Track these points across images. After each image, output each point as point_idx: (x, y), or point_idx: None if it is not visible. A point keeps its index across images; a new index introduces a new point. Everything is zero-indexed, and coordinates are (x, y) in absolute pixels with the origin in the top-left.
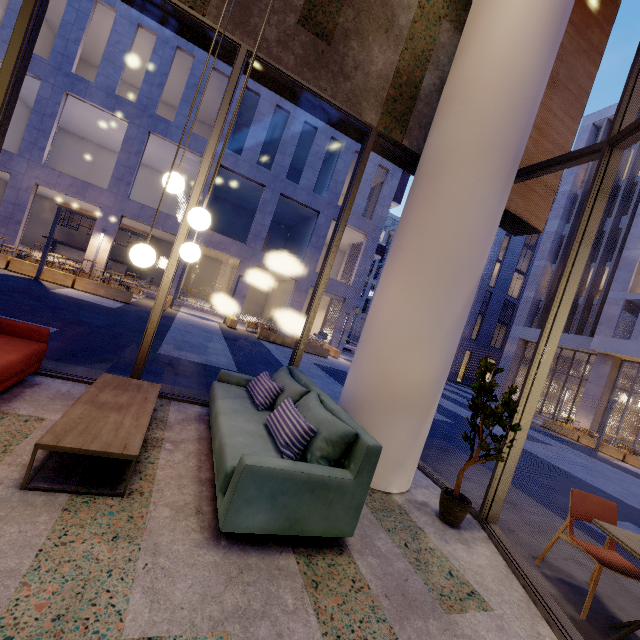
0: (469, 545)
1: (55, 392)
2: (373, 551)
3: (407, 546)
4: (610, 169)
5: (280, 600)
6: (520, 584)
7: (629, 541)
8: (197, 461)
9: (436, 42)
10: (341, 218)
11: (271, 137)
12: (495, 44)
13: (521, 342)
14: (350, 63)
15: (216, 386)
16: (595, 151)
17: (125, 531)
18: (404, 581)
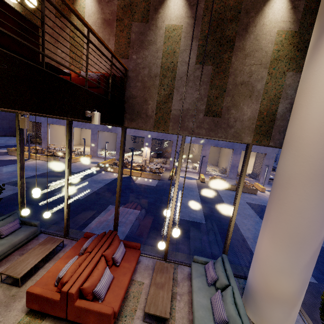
0: None
1: (144, 265)
2: None
3: None
4: None
5: None
6: None
7: None
8: (188, 307)
9: (283, 86)
10: (238, 188)
11: None
12: (313, 117)
13: None
14: (232, 120)
15: (192, 267)
16: None
17: None
18: None
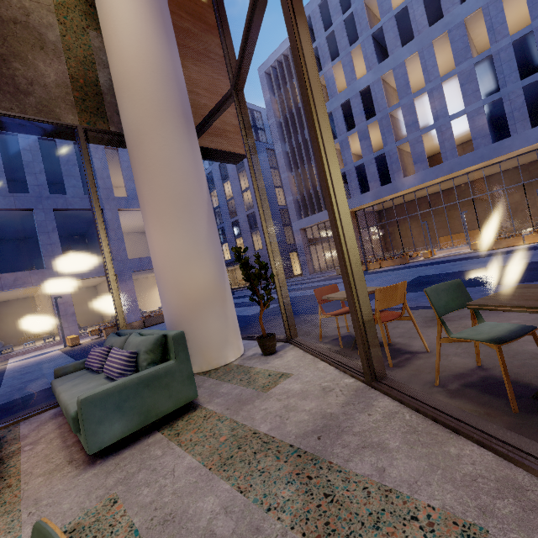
0: (282, 356)
1: None
2: (218, 396)
3: (242, 380)
4: (242, 104)
5: (152, 457)
6: (310, 355)
7: (336, 295)
8: (61, 439)
9: (92, 48)
10: (92, 203)
11: (11, 163)
12: (126, 43)
13: (302, 231)
14: (23, 81)
15: (54, 382)
16: (230, 96)
17: (1, 512)
18: (240, 396)
